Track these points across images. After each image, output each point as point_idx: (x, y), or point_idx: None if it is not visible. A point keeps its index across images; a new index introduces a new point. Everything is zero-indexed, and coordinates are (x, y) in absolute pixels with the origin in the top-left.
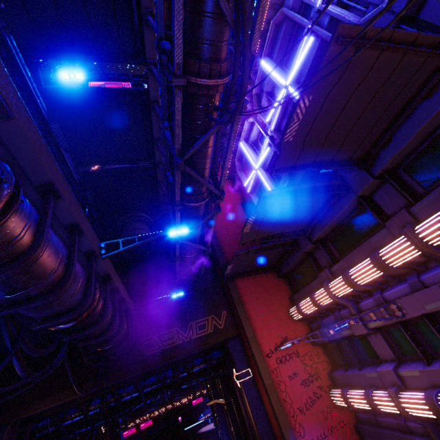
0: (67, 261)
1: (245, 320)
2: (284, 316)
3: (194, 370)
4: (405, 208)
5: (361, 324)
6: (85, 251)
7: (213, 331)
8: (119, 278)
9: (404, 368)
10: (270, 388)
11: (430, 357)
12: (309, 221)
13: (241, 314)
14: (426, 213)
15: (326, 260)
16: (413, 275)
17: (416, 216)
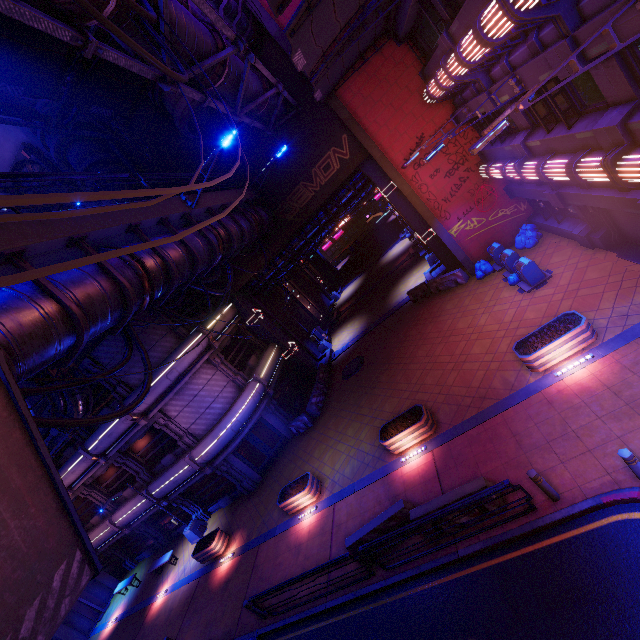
0: (184, 247)
1: (366, 142)
2: (416, 108)
3: (344, 202)
4: None
5: (490, 103)
6: (180, 217)
7: (340, 166)
8: (217, 193)
9: (532, 138)
10: (411, 197)
11: (554, 122)
12: None
13: (360, 138)
14: None
15: (446, 9)
16: (533, 31)
17: None
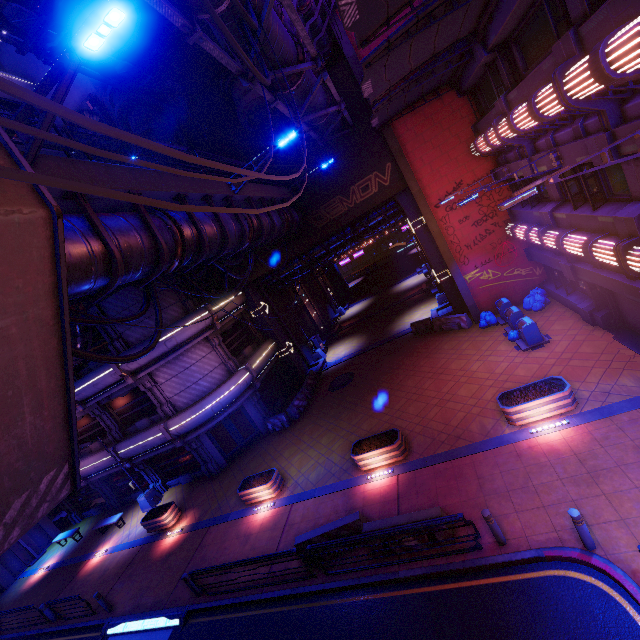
0: (219, 226)
1: (408, 175)
2: (461, 156)
3: (372, 224)
4: (576, 26)
5: (529, 169)
6: (222, 199)
7: (378, 190)
8: (259, 186)
9: (559, 210)
10: (436, 235)
11: (583, 201)
12: (476, 19)
13: (403, 169)
14: (592, 41)
15: (509, 77)
16: (581, 117)
17: (583, 43)
